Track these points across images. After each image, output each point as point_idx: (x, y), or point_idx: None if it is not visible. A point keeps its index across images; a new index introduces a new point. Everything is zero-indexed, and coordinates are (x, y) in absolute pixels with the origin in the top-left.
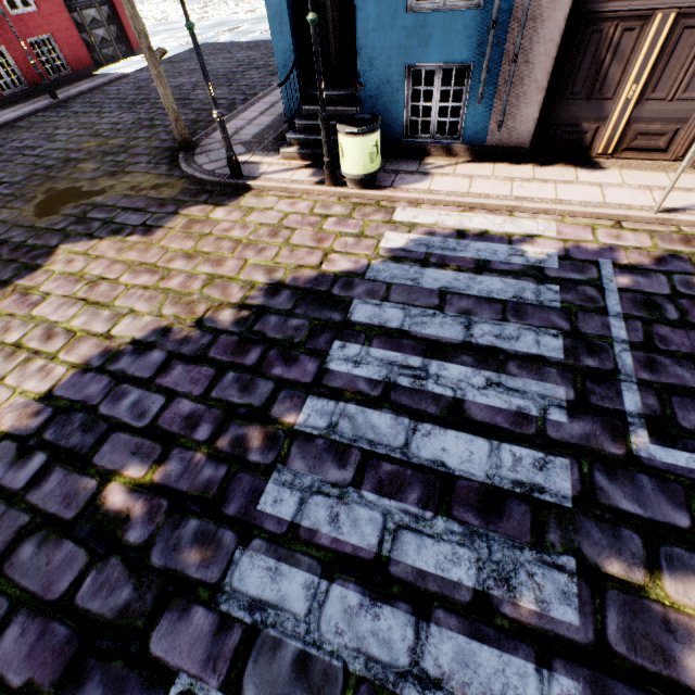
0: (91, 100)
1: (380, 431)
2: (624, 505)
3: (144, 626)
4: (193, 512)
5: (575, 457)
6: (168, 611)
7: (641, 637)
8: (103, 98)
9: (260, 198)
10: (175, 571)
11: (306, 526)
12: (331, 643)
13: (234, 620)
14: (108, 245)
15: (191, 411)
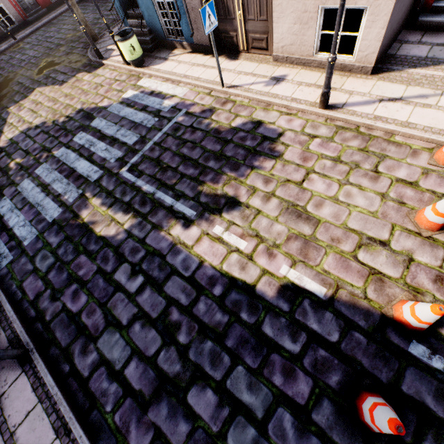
0: (85, 4)
1: (71, 158)
2: (104, 183)
3: (5, 188)
4: (23, 170)
5: (105, 171)
6: (9, 187)
7: (79, 206)
8: (90, 2)
9: (104, 70)
10: (14, 180)
11: (41, 176)
12: (30, 197)
13: (18, 190)
14: (48, 89)
15: (37, 147)
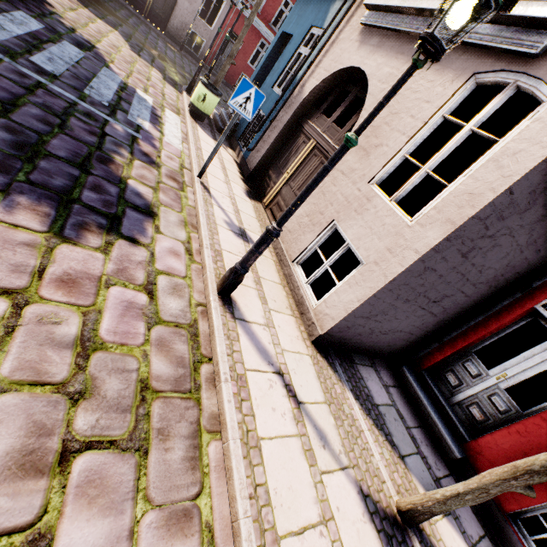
0: None
1: None
2: None
3: None
4: None
5: None
6: None
7: None
8: None
9: (175, 91)
10: None
11: None
12: None
13: None
14: (120, 39)
15: None
